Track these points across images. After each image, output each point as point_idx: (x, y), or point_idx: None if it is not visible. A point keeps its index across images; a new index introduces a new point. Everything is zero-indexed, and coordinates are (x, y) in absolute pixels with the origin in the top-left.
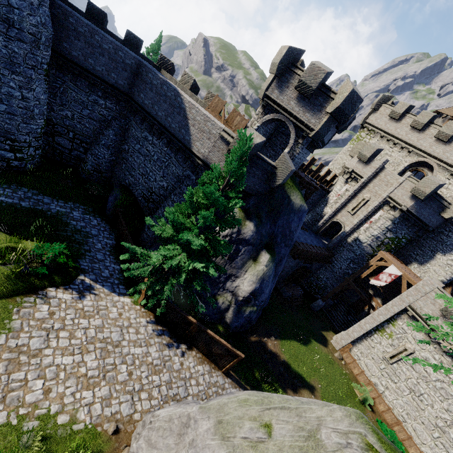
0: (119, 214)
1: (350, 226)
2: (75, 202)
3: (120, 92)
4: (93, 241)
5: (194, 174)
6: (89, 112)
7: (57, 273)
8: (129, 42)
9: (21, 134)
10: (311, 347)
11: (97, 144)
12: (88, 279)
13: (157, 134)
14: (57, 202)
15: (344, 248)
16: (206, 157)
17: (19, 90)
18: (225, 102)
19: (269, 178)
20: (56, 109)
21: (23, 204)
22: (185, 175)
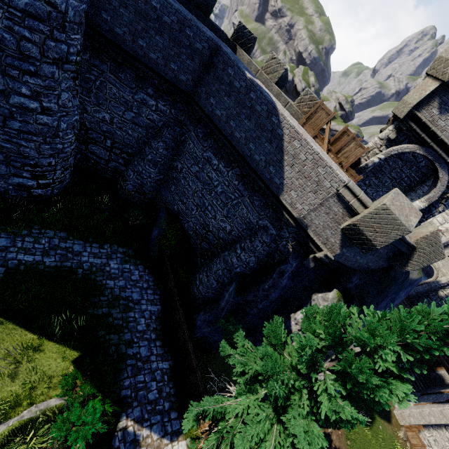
0: (166, 261)
1: (448, 278)
2: (112, 243)
3: (180, 91)
4: (134, 316)
5: (274, 228)
6: (134, 115)
7: (89, 444)
8: (195, 1)
9: (43, 157)
10: (376, 427)
11: (141, 159)
12: (132, 420)
13: (227, 160)
14: (90, 248)
15: (431, 300)
16: (303, 216)
17: (36, 98)
18: (333, 113)
19: (395, 256)
20: (90, 109)
21: (47, 261)
22: (261, 225)
